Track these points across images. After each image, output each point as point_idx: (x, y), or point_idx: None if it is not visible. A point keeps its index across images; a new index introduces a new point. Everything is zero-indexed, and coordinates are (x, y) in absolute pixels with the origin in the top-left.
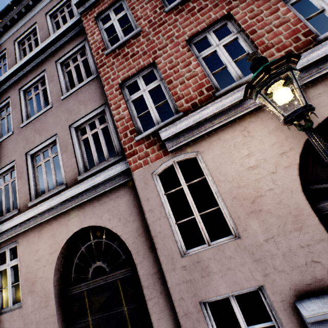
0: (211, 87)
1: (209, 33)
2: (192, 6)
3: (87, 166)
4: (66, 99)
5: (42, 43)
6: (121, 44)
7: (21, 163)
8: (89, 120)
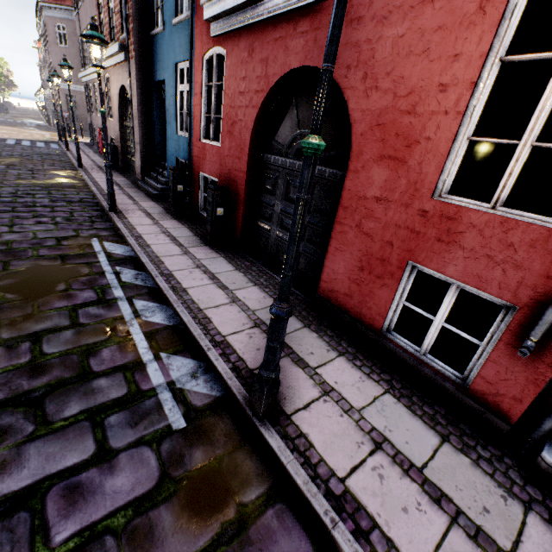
0: (110, 38)
1: None
2: None
3: None
4: None
5: None
6: None
7: None
8: None
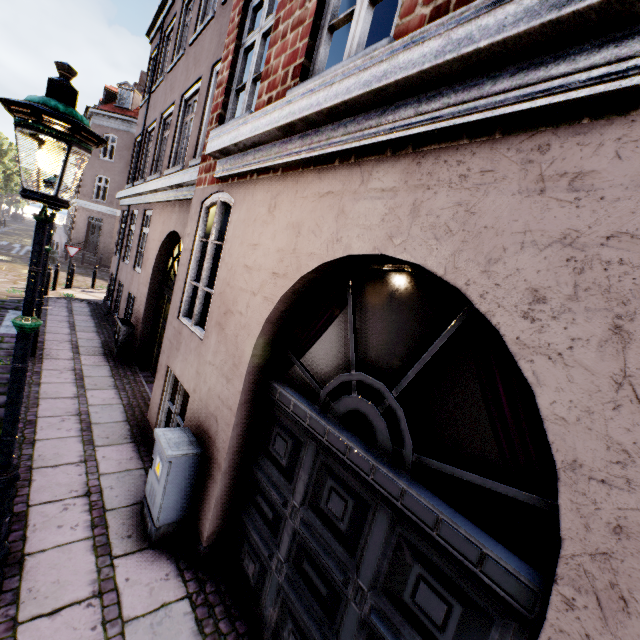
0: (299, 69)
1: None
2: None
3: None
4: (226, 4)
5: None
6: None
7: (176, 110)
8: None
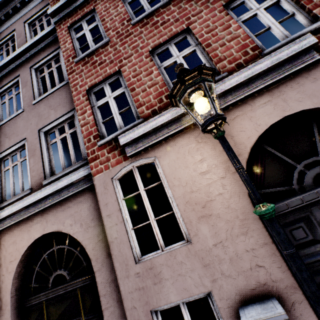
0: None
1: (171, 45)
2: (156, 20)
3: (54, 170)
4: (38, 103)
5: (18, 49)
6: (90, 53)
7: None
8: (59, 125)
